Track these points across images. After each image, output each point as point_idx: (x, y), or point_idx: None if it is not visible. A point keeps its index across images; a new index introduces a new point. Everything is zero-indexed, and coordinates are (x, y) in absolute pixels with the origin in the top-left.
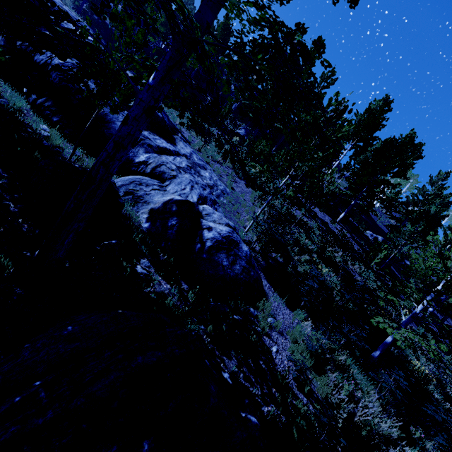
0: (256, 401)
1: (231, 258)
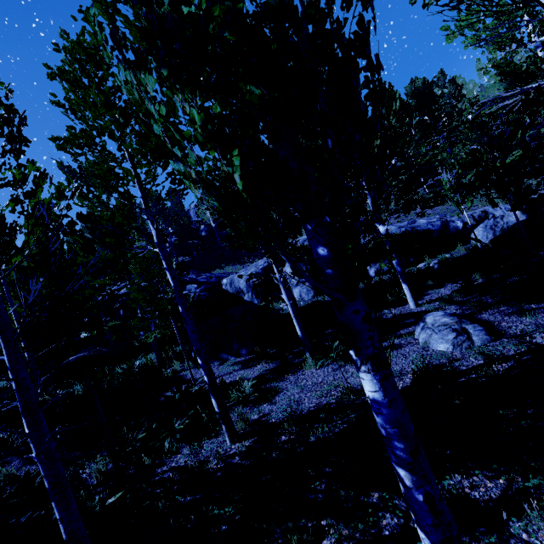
0: None
1: None
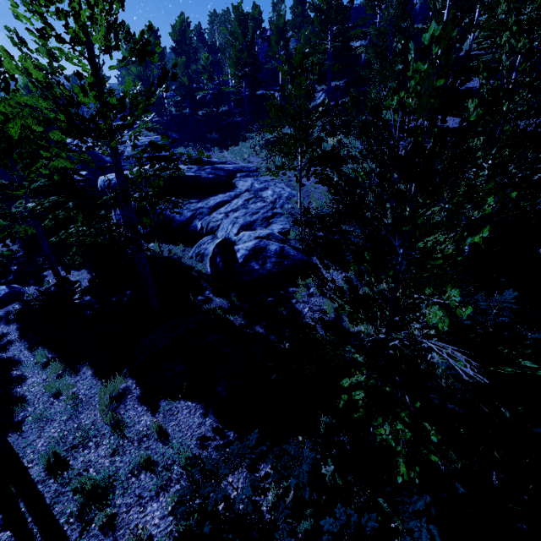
0: (271, 341)
1: (260, 261)
